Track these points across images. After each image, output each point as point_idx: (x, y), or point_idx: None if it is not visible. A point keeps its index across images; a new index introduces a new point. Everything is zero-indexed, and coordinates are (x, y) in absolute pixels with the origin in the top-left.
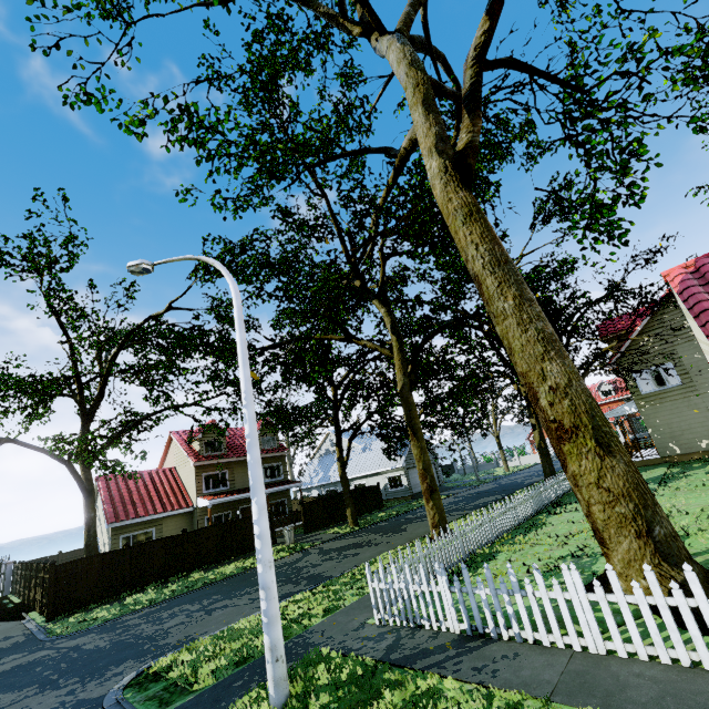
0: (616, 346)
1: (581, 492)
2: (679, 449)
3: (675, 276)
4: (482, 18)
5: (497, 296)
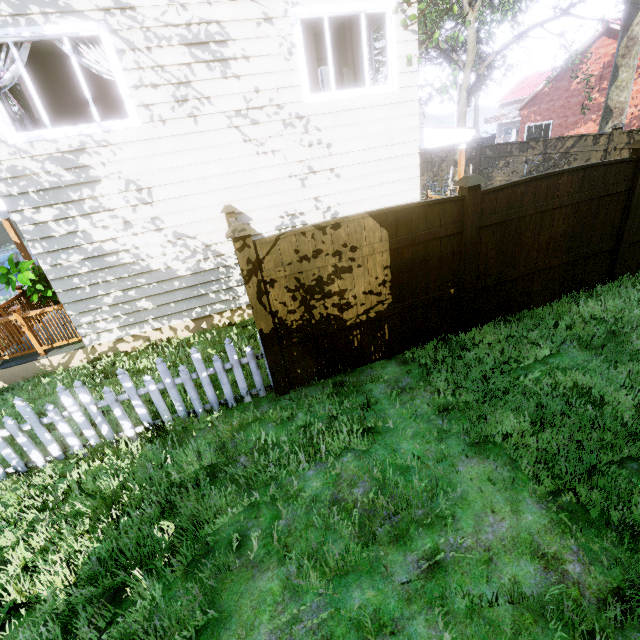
0: None
1: None
2: None
3: None
4: None
5: None
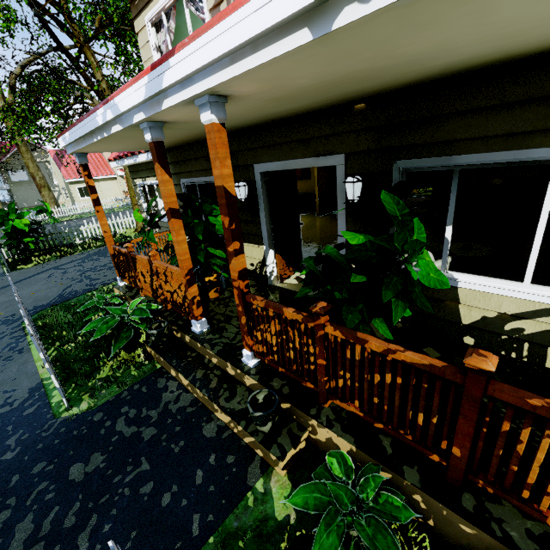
0: (0, 157)
1: (45, 198)
2: (27, 205)
3: (52, 153)
4: (19, 68)
5: (26, 153)
